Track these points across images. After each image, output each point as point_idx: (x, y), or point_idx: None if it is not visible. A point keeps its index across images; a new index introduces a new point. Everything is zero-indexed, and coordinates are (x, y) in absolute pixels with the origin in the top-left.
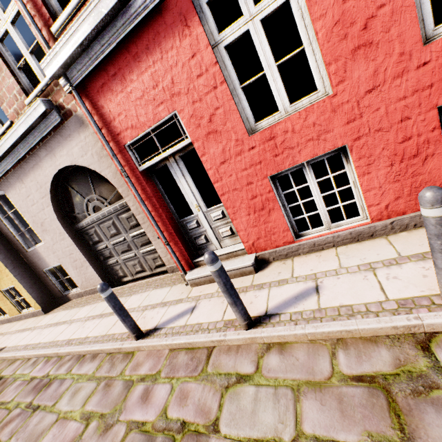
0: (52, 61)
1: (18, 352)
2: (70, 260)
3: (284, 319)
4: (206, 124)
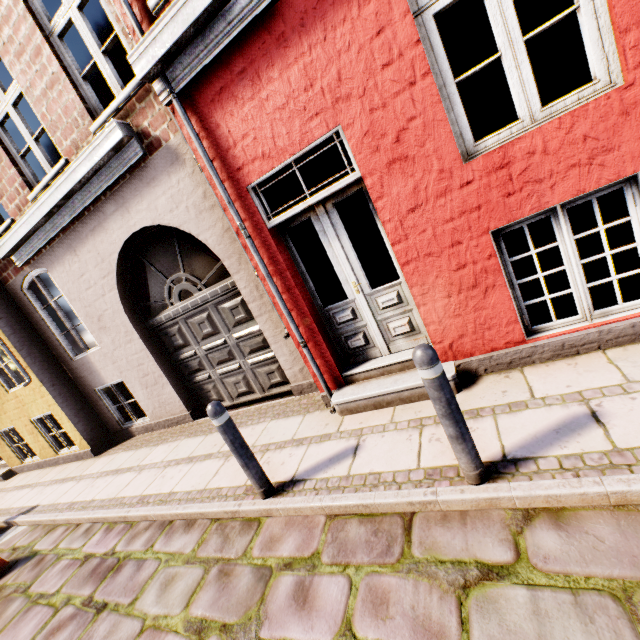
0: (148, 50)
1: (60, 514)
2: (137, 374)
3: (547, 467)
4: (389, 146)
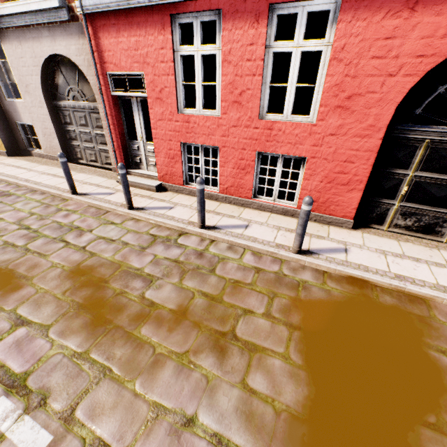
0: None
1: None
2: (42, 126)
3: (147, 212)
4: (158, 92)
